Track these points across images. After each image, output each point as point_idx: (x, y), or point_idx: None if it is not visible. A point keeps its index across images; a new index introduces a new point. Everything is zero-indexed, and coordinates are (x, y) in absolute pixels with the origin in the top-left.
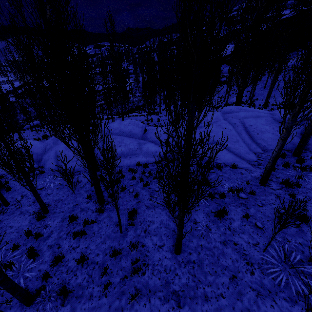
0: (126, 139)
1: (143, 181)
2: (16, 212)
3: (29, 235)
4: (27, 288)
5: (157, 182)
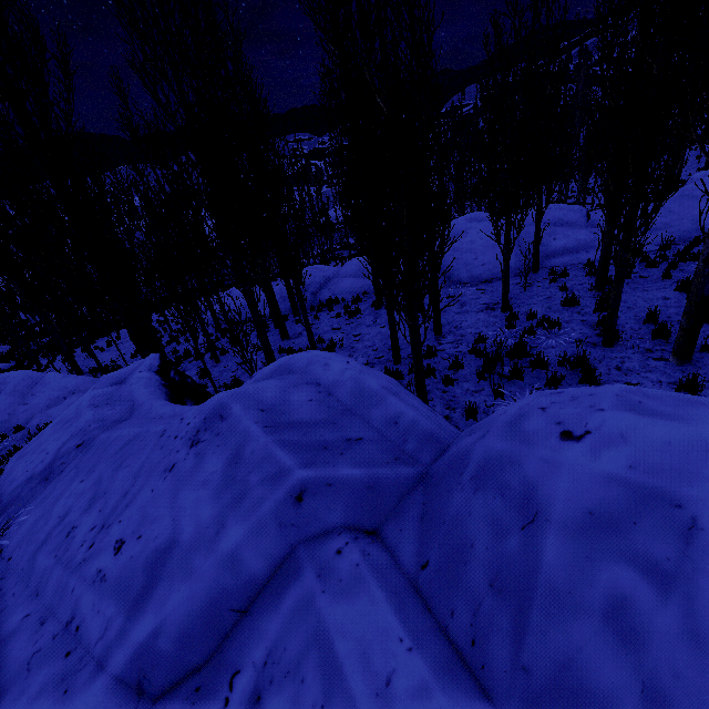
0: (562, 228)
1: (657, 266)
2: (448, 314)
3: (512, 319)
4: (585, 342)
5: (690, 264)
